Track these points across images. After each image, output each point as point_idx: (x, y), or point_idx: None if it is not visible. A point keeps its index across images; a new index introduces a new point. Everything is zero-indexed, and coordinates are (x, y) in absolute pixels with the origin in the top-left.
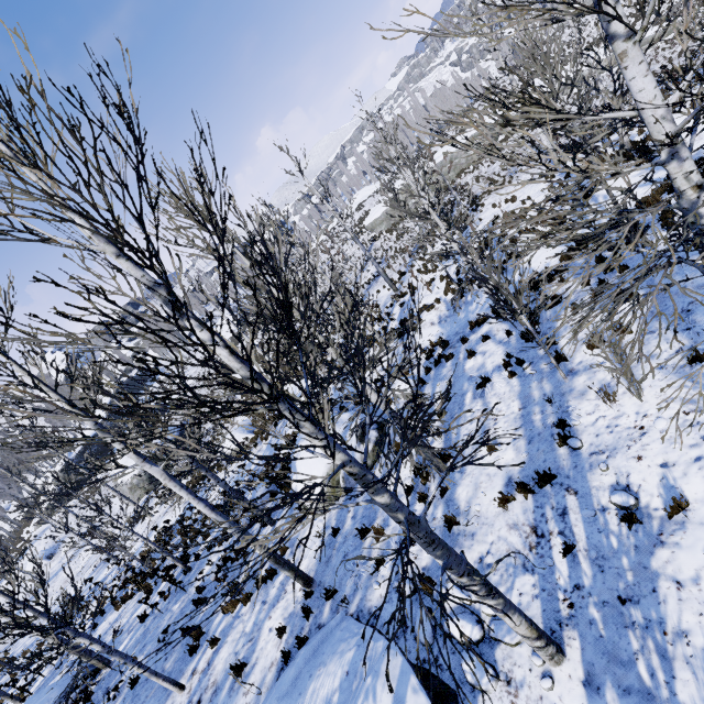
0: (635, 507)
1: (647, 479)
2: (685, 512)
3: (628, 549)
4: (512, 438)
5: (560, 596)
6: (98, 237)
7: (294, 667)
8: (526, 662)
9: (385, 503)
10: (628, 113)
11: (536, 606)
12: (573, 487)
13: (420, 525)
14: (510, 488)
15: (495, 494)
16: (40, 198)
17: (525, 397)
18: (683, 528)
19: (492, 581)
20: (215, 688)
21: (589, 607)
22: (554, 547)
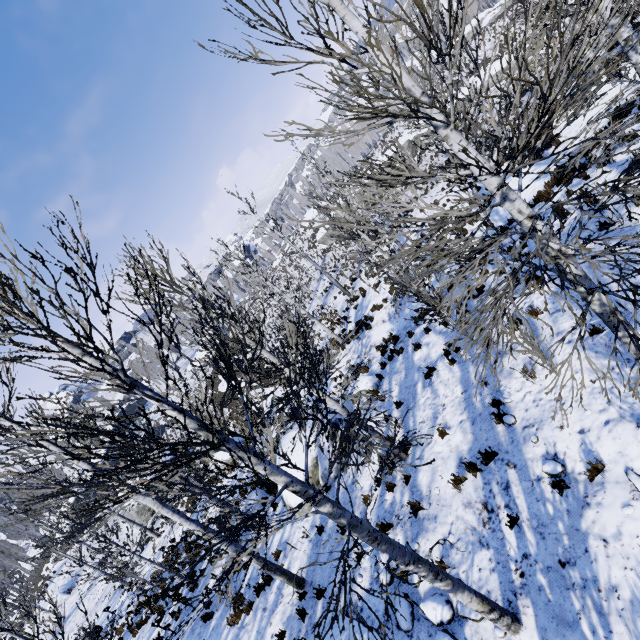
0: (563, 474)
1: (569, 446)
2: (603, 473)
3: (562, 514)
4: (458, 421)
5: (512, 567)
6: (67, 344)
7: None
8: (490, 636)
9: (328, 512)
10: (465, 172)
11: (493, 579)
12: (512, 461)
13: (363, 526)
14: (462, 469)
15: (450, 476)
16: (19, 332)
17: (465, 381)
18: (603, 488)
19: (455, 560)
20: None
21: (536, 574)
22: (503, 520)
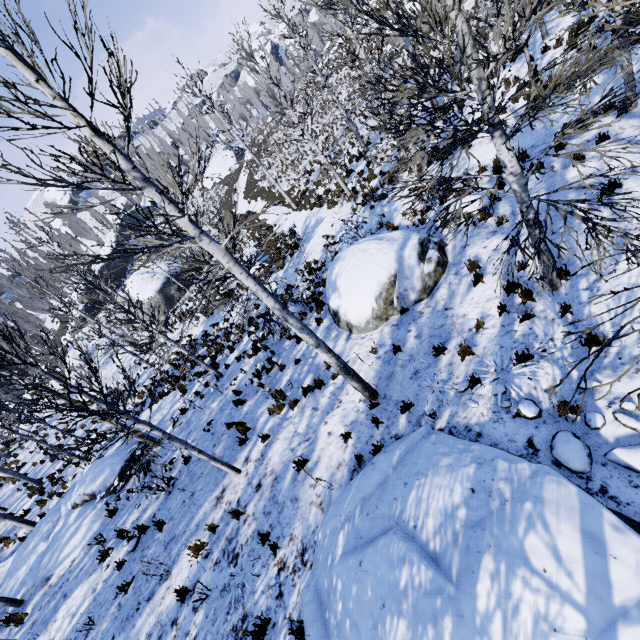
0: None
1: None
2: None
3: None
4: None
5: None
6: None
7: (377, 472)
8: None
9: None
10: None
11: None
12: None
13: None
14: None
15: None
16: None
17: None
18: None
19: None
20: (274, 476)
21: None
22: None
